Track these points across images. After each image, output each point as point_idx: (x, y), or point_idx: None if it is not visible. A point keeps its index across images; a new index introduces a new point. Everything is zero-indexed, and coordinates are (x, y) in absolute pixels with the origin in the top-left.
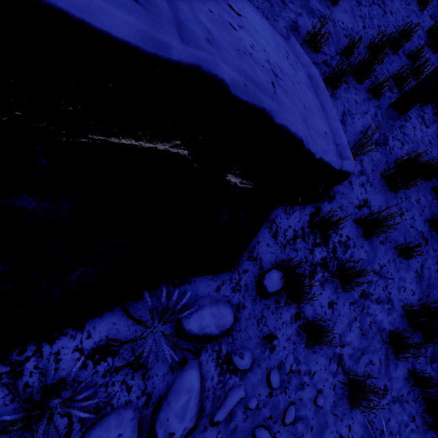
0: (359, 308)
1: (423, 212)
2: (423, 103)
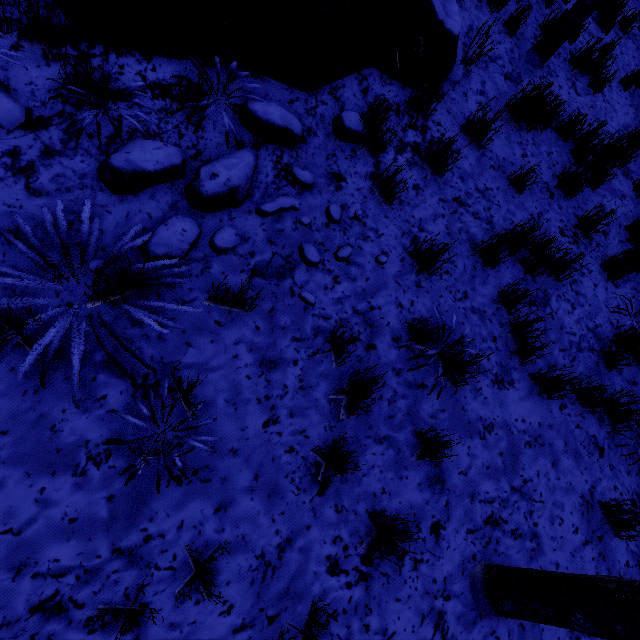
0: (450, 209)
1: (553, 167)
2: (576, 67)
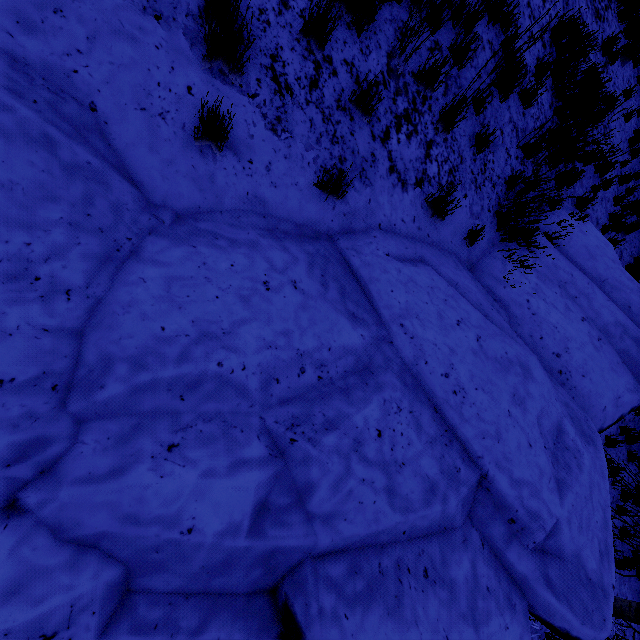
0: None
1: None
2: (632, 213)
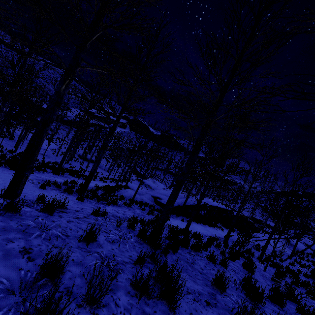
0: None
1: None
2: None
